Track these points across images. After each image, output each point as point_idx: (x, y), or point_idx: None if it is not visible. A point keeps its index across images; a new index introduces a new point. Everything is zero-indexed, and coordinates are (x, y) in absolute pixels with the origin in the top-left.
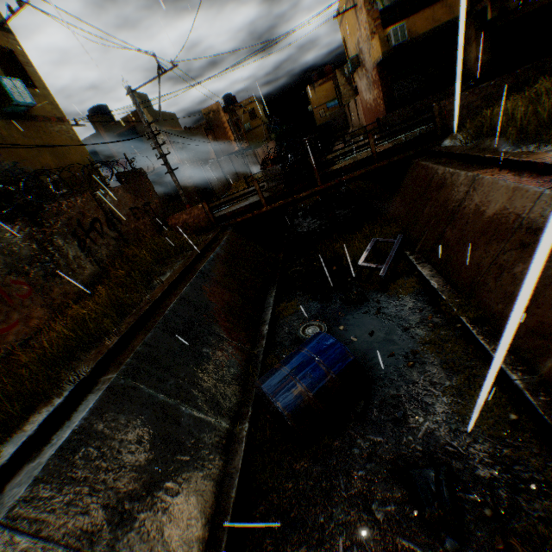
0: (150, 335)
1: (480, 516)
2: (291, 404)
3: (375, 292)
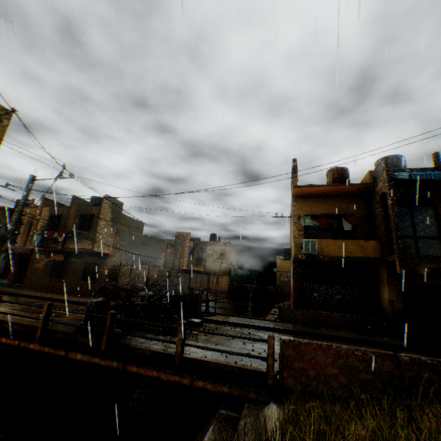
0: None
1: None
2: None
3: None
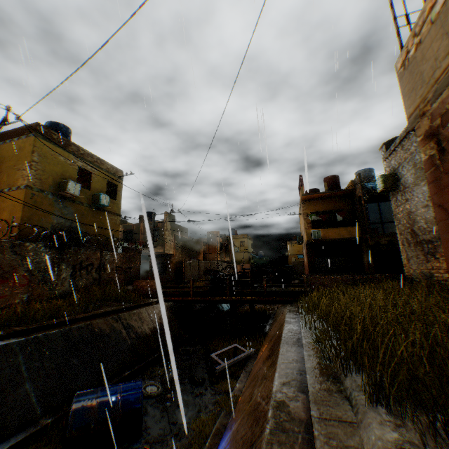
0: (53, 332)
1: None
2: (81, 410)
3: (211, 382)
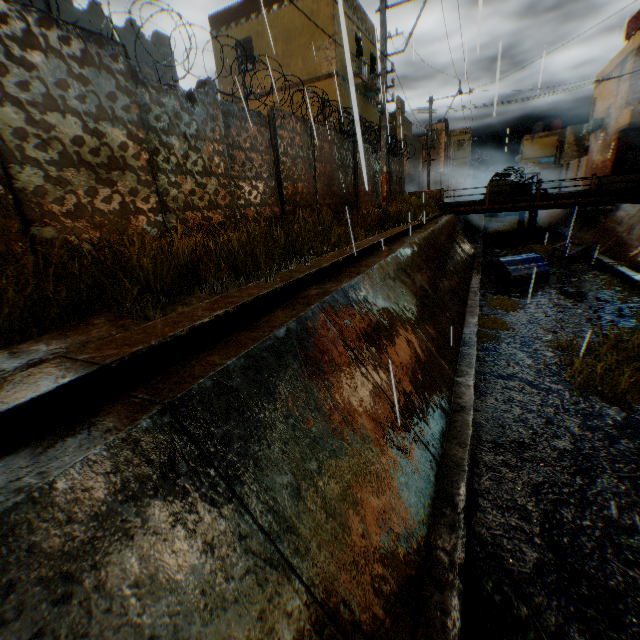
0: (439, 225)
1: (593, 299)
2: (511, 265)
3: (557, 266)
